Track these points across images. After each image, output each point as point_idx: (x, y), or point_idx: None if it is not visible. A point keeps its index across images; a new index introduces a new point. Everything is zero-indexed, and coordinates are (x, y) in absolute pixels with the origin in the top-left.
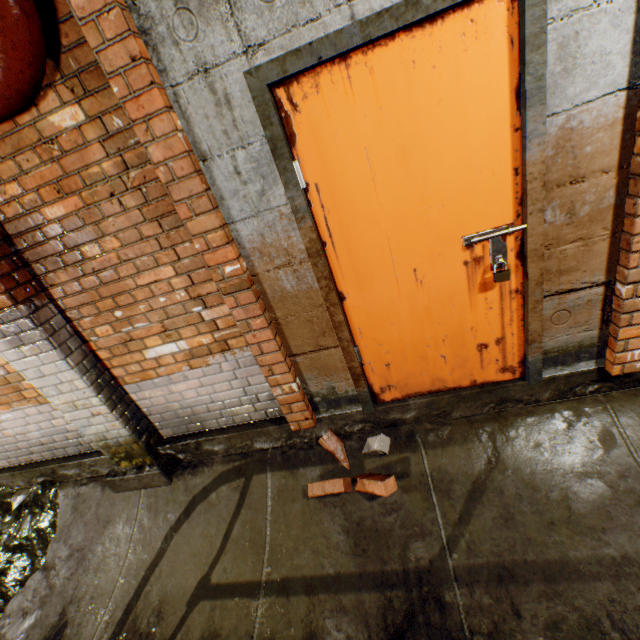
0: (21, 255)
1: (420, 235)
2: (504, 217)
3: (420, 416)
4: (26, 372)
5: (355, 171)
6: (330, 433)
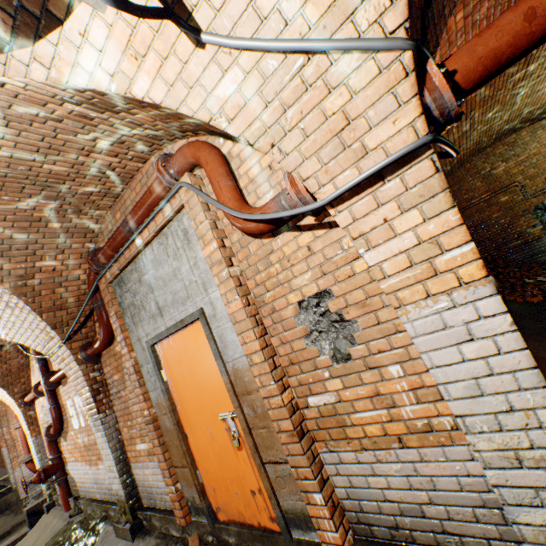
0: (109, 391)
1: (205, 409)
2: (232, 406)
3: (238, 543)
4: (100, 445)
5: (179, 375)
6: (196, 536)
